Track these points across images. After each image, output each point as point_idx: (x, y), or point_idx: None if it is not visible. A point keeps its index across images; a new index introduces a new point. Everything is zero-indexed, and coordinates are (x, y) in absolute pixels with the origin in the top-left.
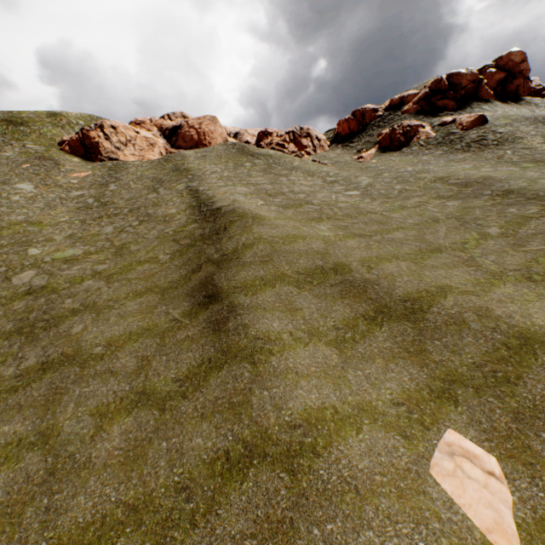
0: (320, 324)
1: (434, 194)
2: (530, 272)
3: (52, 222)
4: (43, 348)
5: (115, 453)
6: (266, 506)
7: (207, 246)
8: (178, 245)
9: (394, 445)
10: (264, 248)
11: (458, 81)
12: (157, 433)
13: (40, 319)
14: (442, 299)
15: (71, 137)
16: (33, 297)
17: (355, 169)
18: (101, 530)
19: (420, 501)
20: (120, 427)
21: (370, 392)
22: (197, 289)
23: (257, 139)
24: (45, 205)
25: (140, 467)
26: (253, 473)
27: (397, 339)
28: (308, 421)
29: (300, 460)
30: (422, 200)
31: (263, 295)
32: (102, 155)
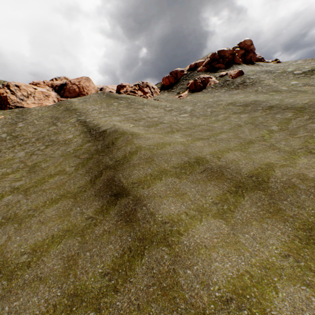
0: (203, 202)
1: (231, 112)
2: (308, 148)
3: None
4: None
5: None
6: None
7: (102, 157)
8: (79, 159)
9: (306, 296)
10: (145, 153)
11: (224, 54)
12: None
13: None
14: (273, 172)
15: None
16: None
17: (180, 102)
18: None
19: None
20: None
21: (263, 251)
22: (102, 189)
23: (117, 89)
24: None
25: None
26: None
27: (258, 204)
28: (236, 292)
29: None
30: (226, 115)
31: (156, 187)
32: (10, 104)
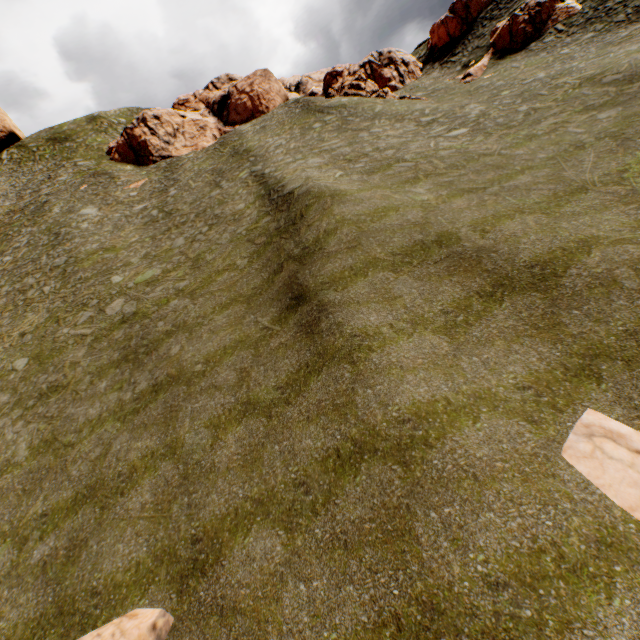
0: (425, 311)
1: (579, 106)
2: None
3: (124, 245)
4: (150, 372)
5: (234, 458)
6: (381, 495)
7: (285, 241)
8: (254, 246)
9: (518, 431)
10: (349, 231)
11: None
12: (268, 438)
13: (140, 345)
14: (584, 256)
15: (117, 142)
16: (129, 325)
17: (460, 95)
18: (236, 519)
19: (548, 484)
20: (234, 435)
21: (489, 379)
22: (282, 292)
23: (324, 86)
24: (113, 228)
25: (259, 468)
26: (365, 467)
27: (522, 315)
28: (417, 414)
29: (411, 452)
30: (560, 120)
31: (355, 288)
32: (153, 155)
